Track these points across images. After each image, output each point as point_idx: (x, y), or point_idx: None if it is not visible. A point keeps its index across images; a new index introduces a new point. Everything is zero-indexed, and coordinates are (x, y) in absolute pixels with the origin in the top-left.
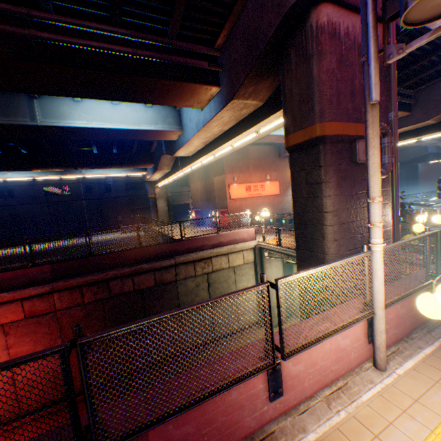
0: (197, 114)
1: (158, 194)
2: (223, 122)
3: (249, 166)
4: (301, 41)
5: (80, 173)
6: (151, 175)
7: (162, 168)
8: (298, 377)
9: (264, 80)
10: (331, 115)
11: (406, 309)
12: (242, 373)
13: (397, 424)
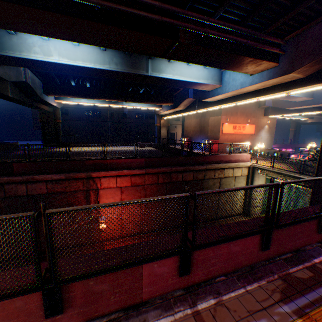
0: (244, 77)
1: (162, 124)
2: (264, 85)
3: (237, 112)
4: None
5: (122, 104)
6: (167, 110)
7: (180, 107)
8: None
9: (317, 65)
10: None
11: None
12: None
13: None
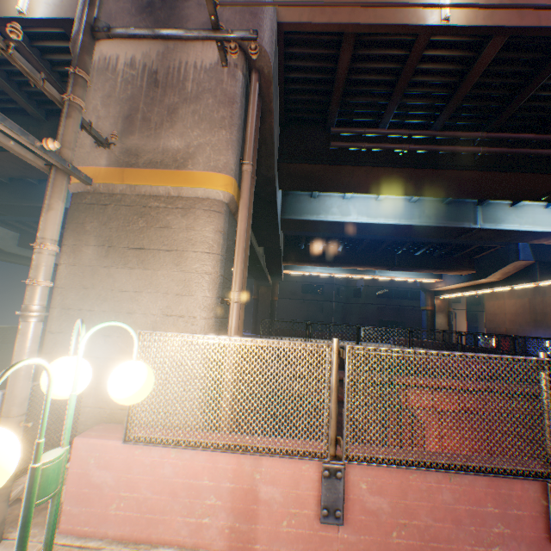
0: None
1: (437, 307)
2: None
3: None
4: None
5: (373, 274)
6: (457, 283)
7: (493, 276)
8: None
9: None
10: None
11: None
12: None
13: None
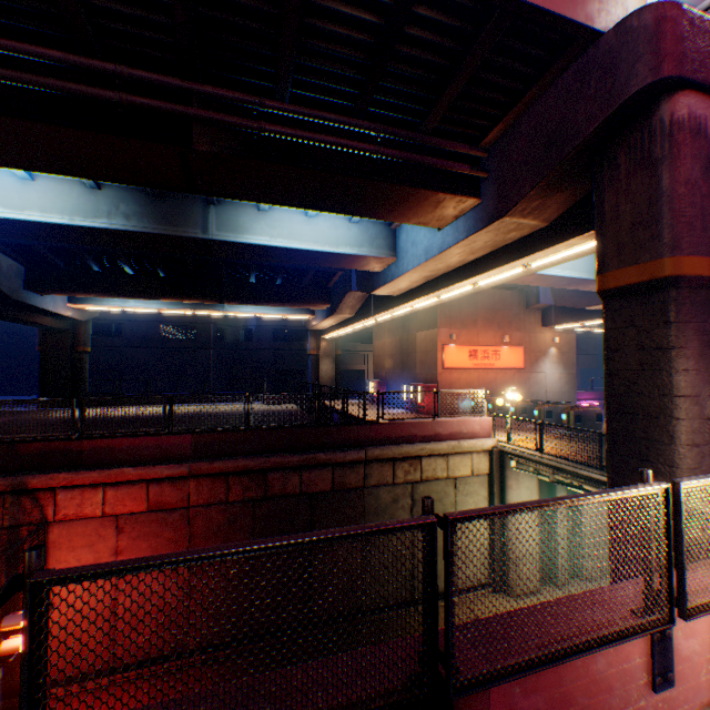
0: (429, 235)
1: (323, 350)
2: (471, 249)
3: (476, 319)
4: (640, 140)
5: (222, 309)
6: (322, 320)
7: (343, 311)
8: (690, 661)
9: (558, 192)
10: (691, 246)
11: None
12: (626, 626)
13: None
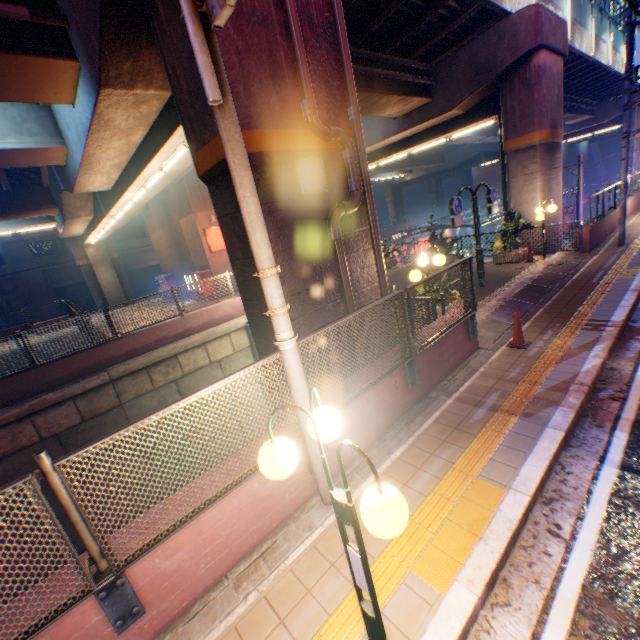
0: (71, 114)
1: (95, 258)
2: (122, 130)
3: None
4: None
5: None
6: (63, 228)
7: (76, 214)
8: (183, 569)
9: (145, 49)
10: (242, 118)
11: (375, 405)
12: (15, 637)
13: (317, 589)
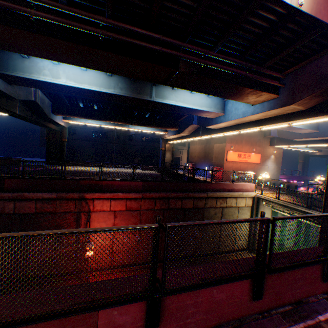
0: (245, 106)
1: (167, 148)
2: (266, 115)
3: (242, 140)
4: None
5: (128, 127)
6: (172, 135)
7: (185, 132)
8: None
9: (317, 98)
10: None
11: None
12: None
13: None
